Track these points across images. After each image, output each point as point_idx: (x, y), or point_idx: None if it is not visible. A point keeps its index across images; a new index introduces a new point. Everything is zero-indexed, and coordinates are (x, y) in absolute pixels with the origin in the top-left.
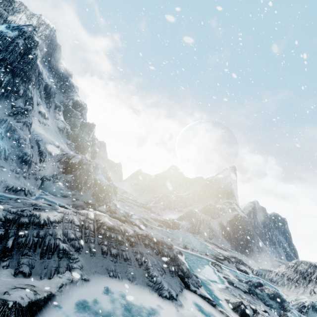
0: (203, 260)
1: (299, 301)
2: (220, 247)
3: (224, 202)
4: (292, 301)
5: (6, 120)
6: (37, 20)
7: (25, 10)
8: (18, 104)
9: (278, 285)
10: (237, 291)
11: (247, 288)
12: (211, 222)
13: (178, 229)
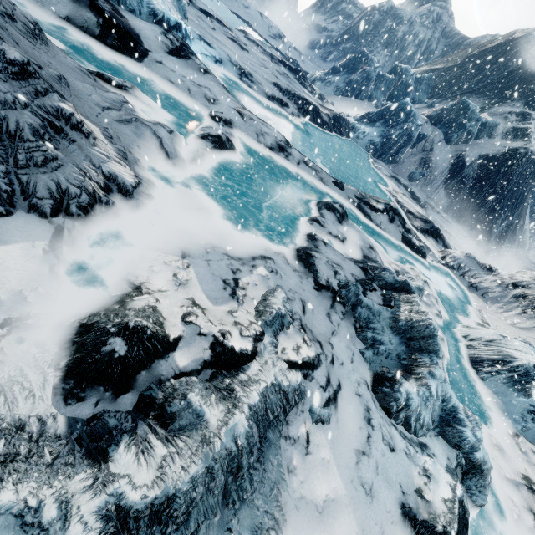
0: (315, 192)
1: (495, 349)
2: (416, 198)
3: (510, 111)
4: (478, 339)
5: None
6: None
7: None
8: None
9: (482, 297)
10: (296, 278)
11: (344, 281)
12: (437, 148)
13: (341, 135)
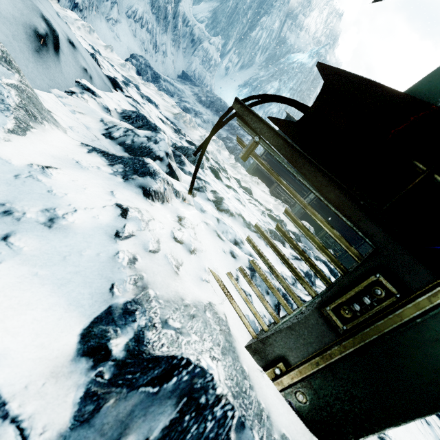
0: None
1: None
2: None
3: None
4: None
5: None
6: (328, 10)
7: (320, 2)
8: None
9: None
10: None
11: None
12: None
13: None
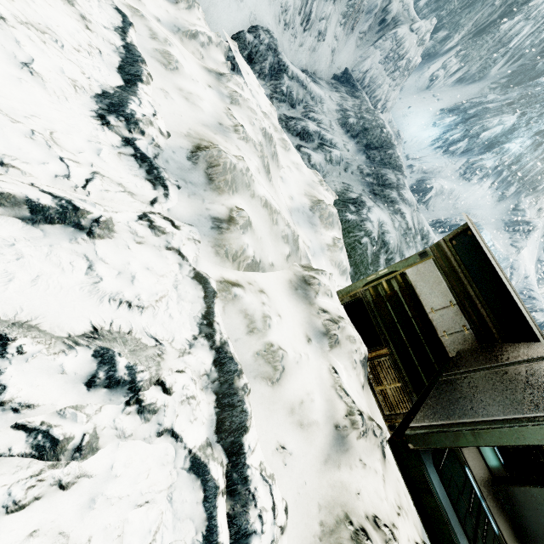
0: None
1: None
2: None
3: None
4: None
5: (509, 259)
6: None
7: None
8: (524, 204)
9: None
10: None
11: None
12: None
13: None
